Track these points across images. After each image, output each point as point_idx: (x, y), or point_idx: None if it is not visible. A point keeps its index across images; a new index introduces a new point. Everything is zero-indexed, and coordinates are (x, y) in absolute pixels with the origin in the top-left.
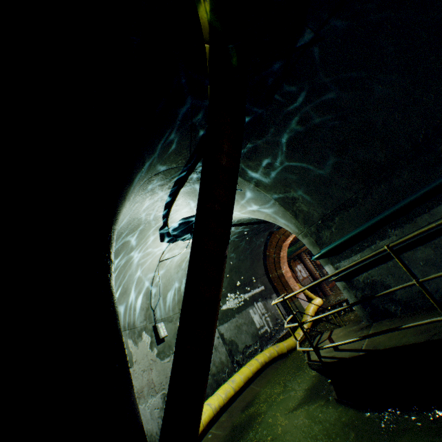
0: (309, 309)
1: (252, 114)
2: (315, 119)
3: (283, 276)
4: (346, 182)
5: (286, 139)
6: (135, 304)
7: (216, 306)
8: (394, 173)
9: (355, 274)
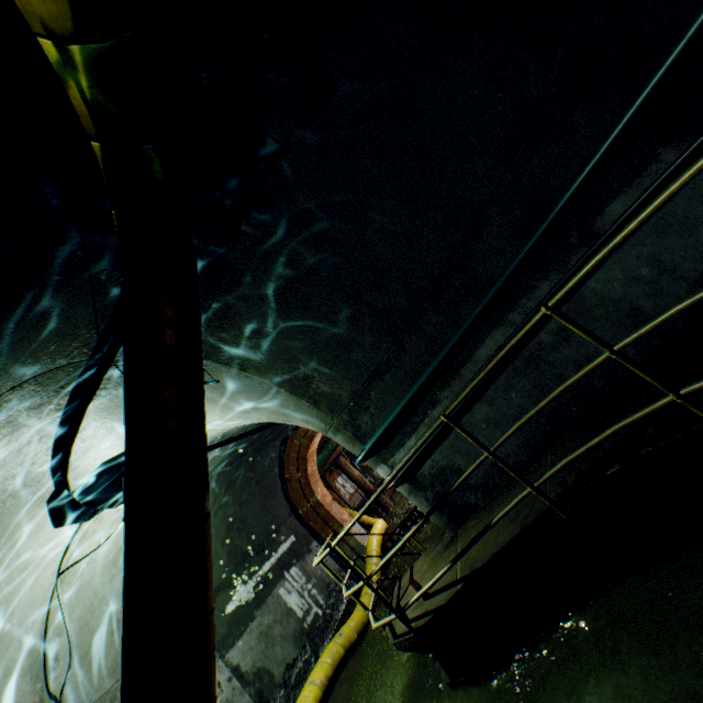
0: (372, 544)
1: (210, 257)
2: (309, 260)
3: (321, 505)
4: (371, 340)
5: (274, 290)
6: None
7: (206, 629)
8: (422, 319)
9: (417, 466)
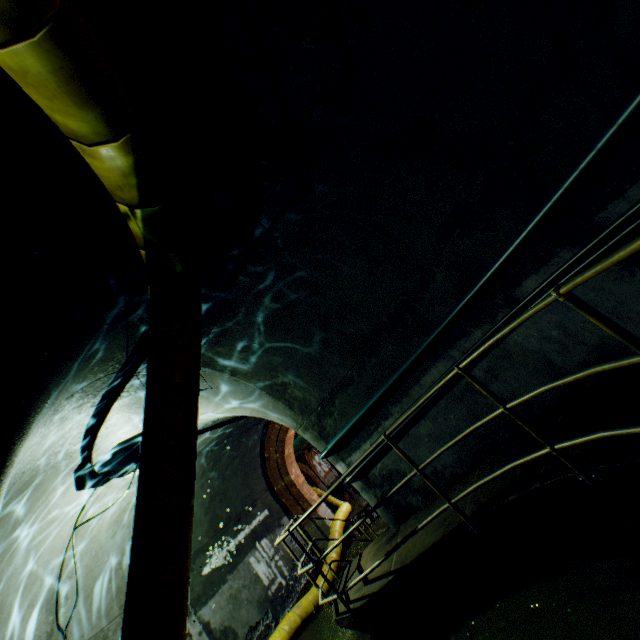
0: (336, 525)
1: (213, 299)
2: (291, 295)
3: (294, 484)
4: (338, 358)
5: (262, 317)
6: (19, 636)
7: (183, 592)
8: (380, 346)
9: (370, 467)
